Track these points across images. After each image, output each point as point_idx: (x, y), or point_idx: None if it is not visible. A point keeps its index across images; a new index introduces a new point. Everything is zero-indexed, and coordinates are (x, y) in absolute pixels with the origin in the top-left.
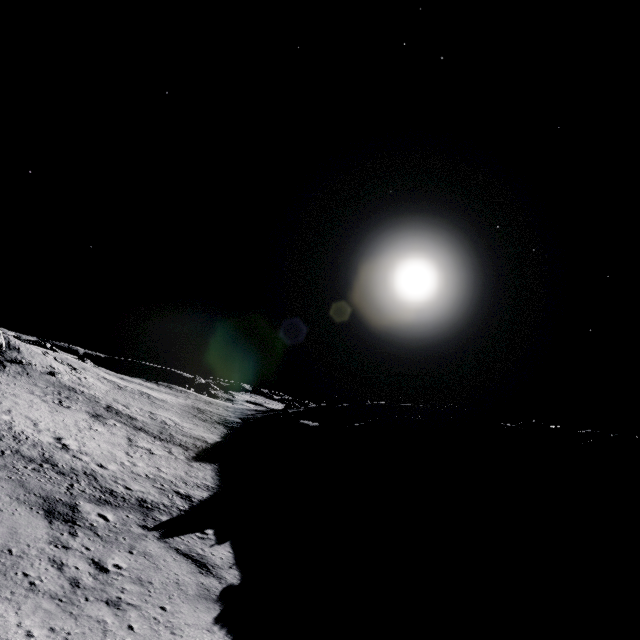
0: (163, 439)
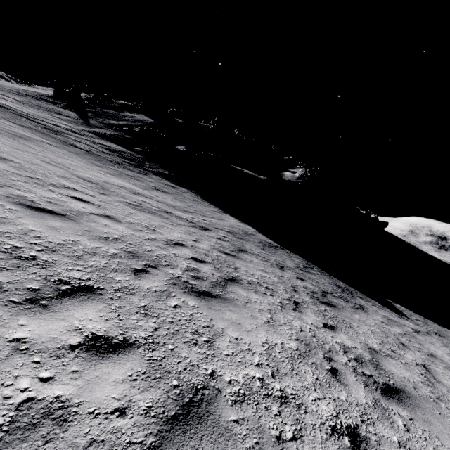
0: (342, 297)
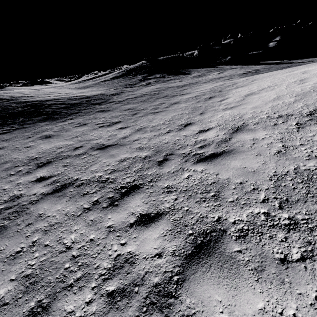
0: None
